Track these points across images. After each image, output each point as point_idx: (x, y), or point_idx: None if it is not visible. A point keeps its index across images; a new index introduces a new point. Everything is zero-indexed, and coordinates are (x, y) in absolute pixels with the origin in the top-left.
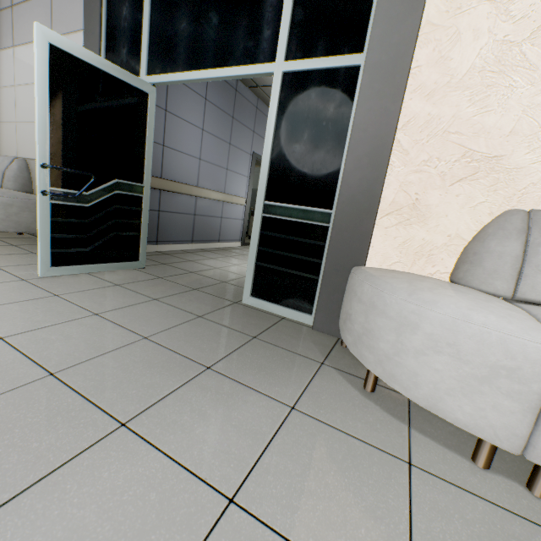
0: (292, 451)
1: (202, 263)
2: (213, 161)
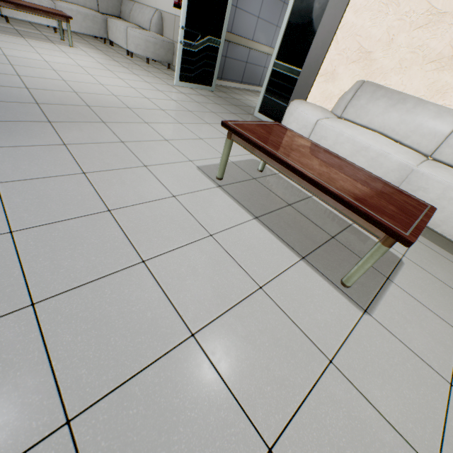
0: None
1: (243, 96)
2: (267, 19)
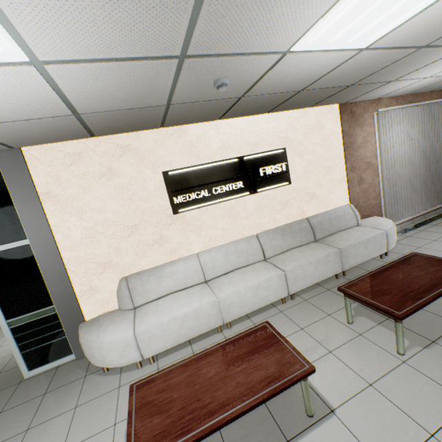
0: (80, 420)
1: None
2: None
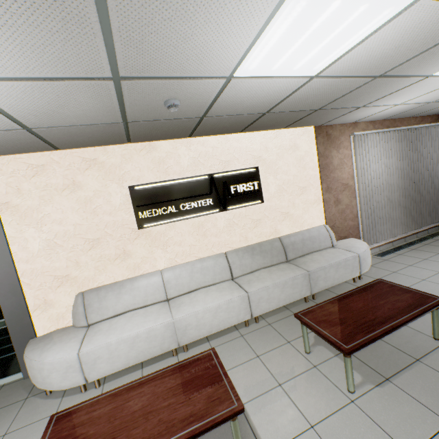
0: None
1: None
2: None
